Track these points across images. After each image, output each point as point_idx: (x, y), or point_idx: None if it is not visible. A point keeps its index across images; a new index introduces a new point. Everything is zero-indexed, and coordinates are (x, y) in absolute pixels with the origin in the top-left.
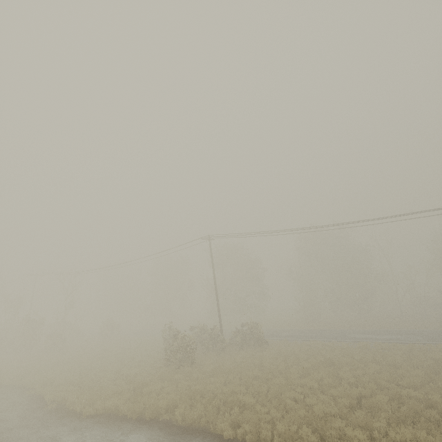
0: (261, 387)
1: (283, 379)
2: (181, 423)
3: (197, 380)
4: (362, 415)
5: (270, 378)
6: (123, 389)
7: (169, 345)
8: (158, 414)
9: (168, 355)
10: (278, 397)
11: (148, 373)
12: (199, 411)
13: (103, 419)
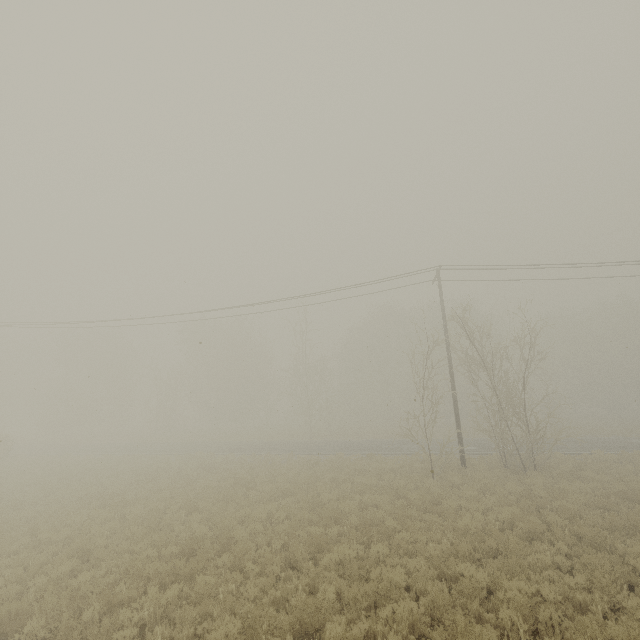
0: None
1: None
2: None
3: None
4: None
5: None
6: None
7: None
8: None
9: None
10: None
11: None
12: None
13: None
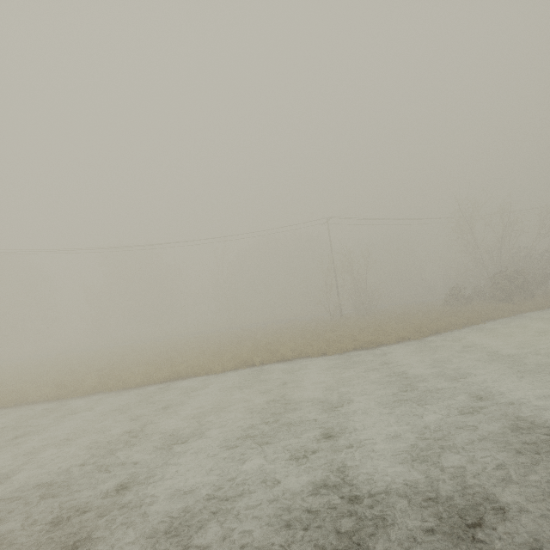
0: None
1: None
2: None
3: None
4: None
5: None
6: None
7: None
8: None
9: None
10: None
11: None
12: None
13: None
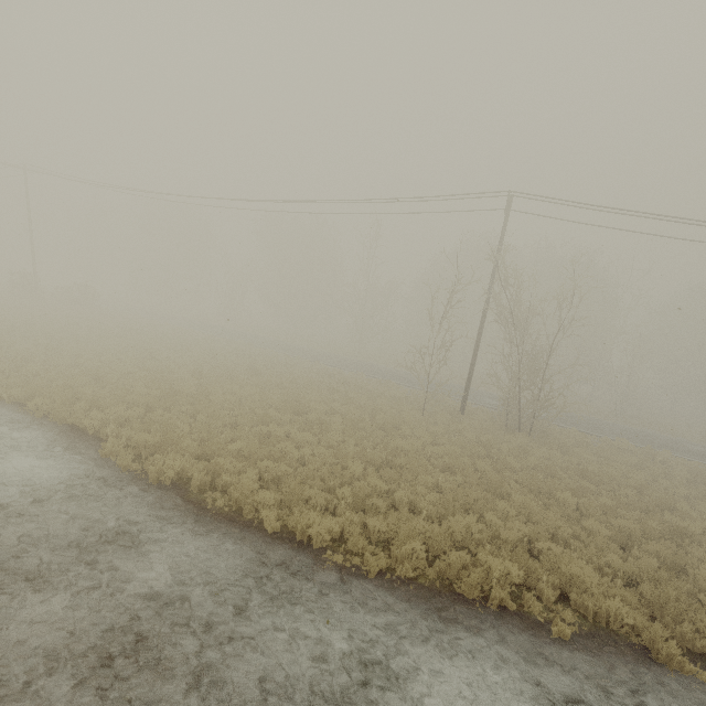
0: None
1: None
2: None
3: None
4: None
5: None
6: None
7: None
8: None
9: None
10: None
11: None
12: None
13: None
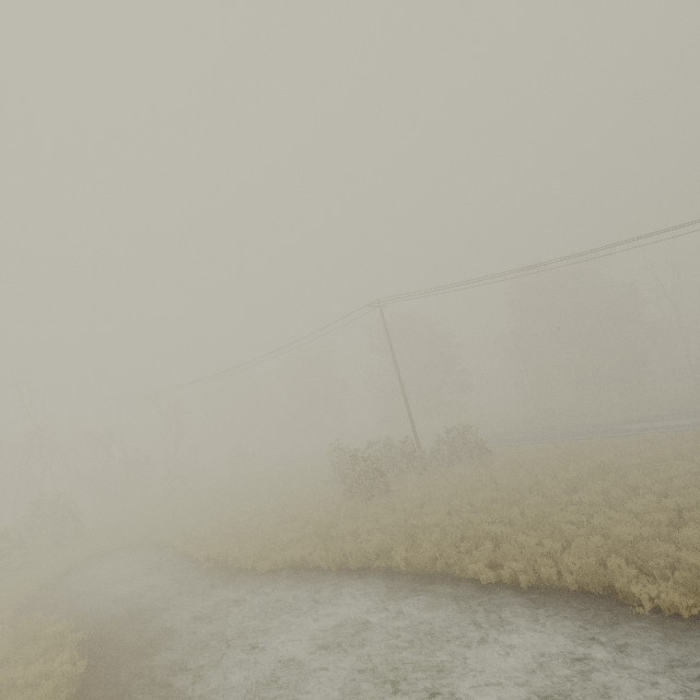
0: (511, 511)
1: (541, 498)
2: (407, 569)
3: (404, 512)
4: (695, 534)
5: (520, 499)
6: (301, 535)
7: (347, 471)
8: (366, 560)
9: (349, 484)
10: (544, 522)
11: (325, 511)
12: (430, 552)
13: (289, 574)
